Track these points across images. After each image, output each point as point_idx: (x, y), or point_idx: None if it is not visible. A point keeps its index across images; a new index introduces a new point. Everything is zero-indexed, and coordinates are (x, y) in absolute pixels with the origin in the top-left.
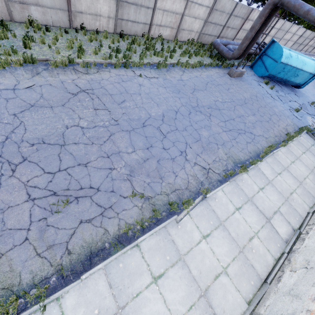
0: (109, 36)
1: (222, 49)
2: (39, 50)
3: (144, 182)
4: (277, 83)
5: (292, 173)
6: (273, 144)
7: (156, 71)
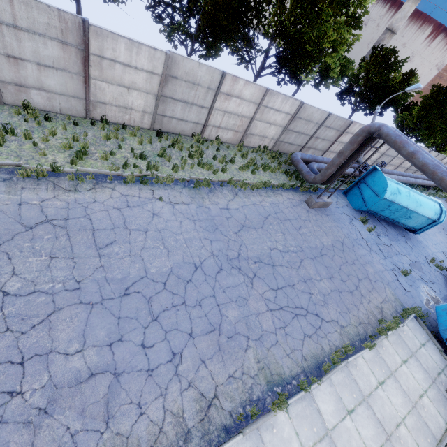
0: (141, 132)
1: (302, 168)
2: (15, 148)
3: (67, 430)
4: (381, 222)
5: (376, 411)
6: (349, 345)
7: (192, 191)
